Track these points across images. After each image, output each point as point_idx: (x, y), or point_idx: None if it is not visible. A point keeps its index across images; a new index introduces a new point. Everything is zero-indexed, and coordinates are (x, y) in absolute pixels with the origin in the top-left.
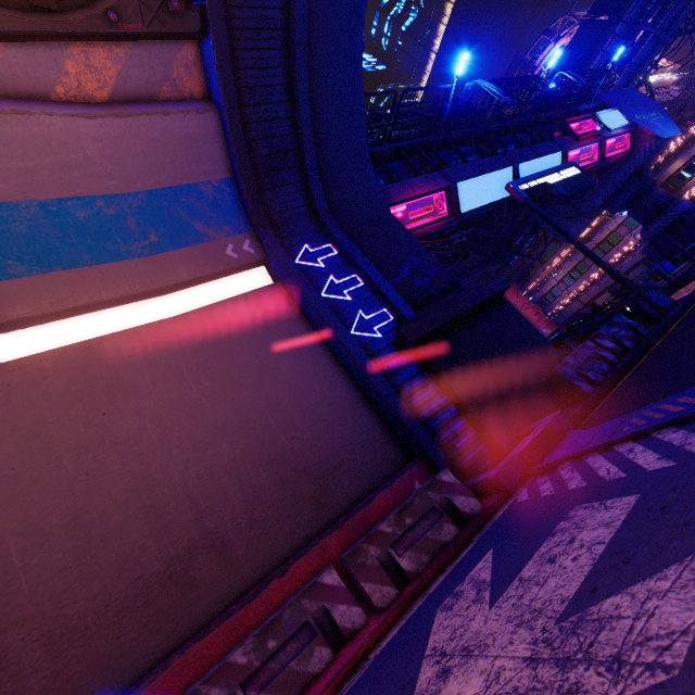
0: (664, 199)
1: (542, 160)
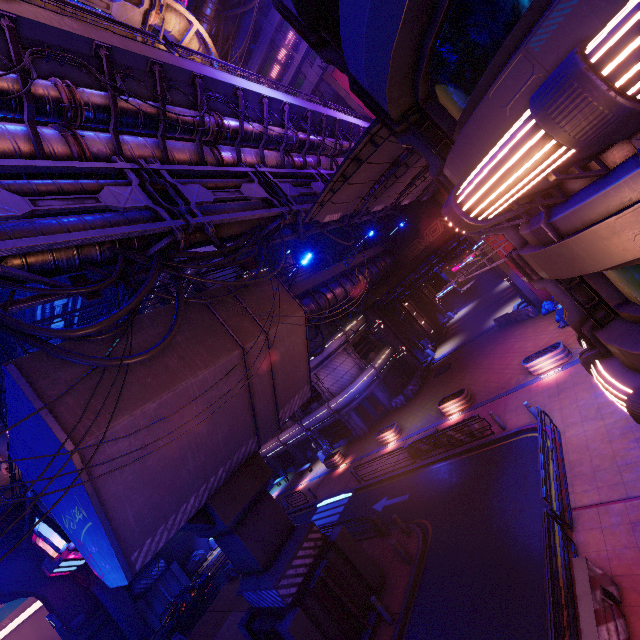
0: (238, 564)
1: (63, 562)
